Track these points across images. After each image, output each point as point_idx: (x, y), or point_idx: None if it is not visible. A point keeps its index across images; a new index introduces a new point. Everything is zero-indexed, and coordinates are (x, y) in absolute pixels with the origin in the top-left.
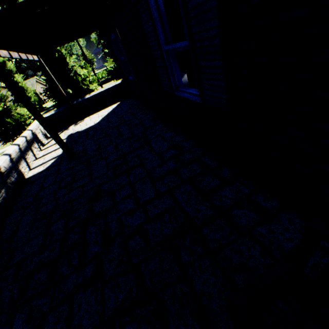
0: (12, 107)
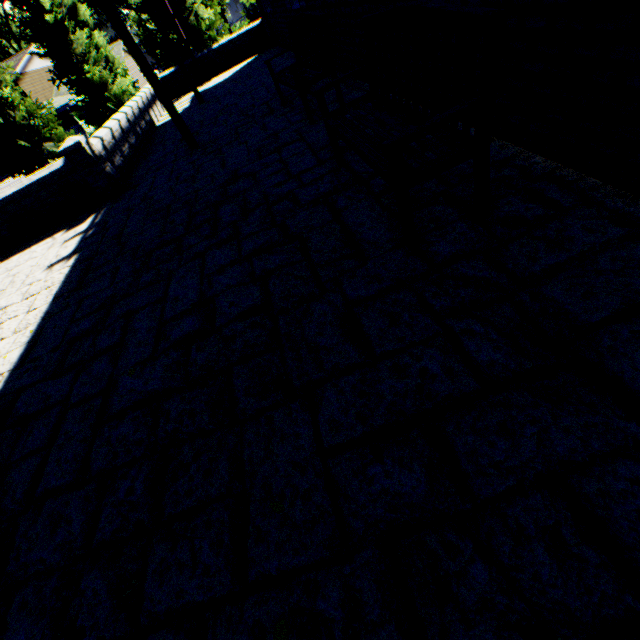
0: (109, 79)
